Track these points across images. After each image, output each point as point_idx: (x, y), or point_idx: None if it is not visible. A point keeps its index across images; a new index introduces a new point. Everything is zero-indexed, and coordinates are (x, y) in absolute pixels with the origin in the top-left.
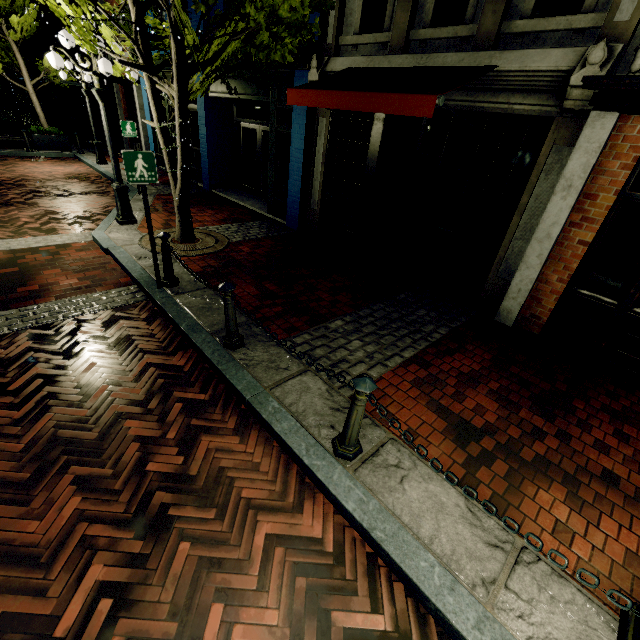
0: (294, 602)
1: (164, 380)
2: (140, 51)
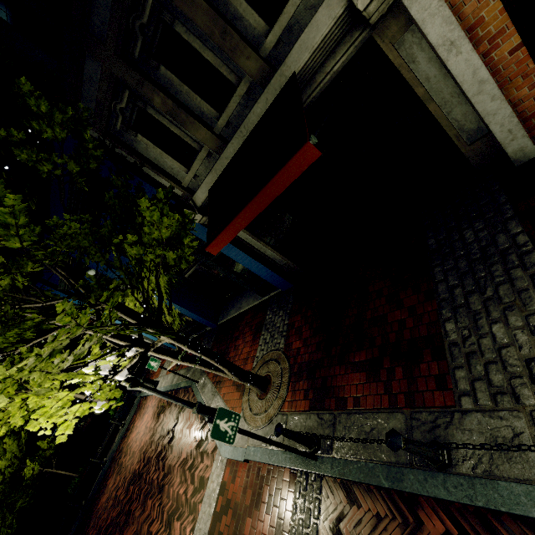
0: None
1: None
2: (126, 346)
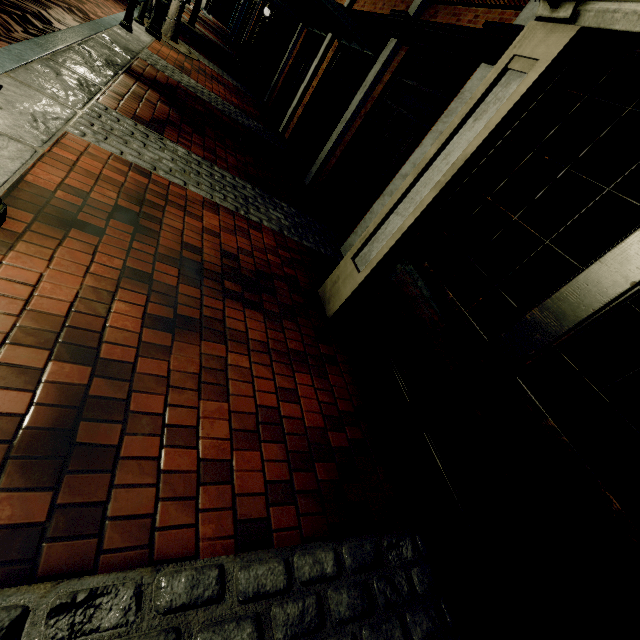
0: None
1: None
2: None
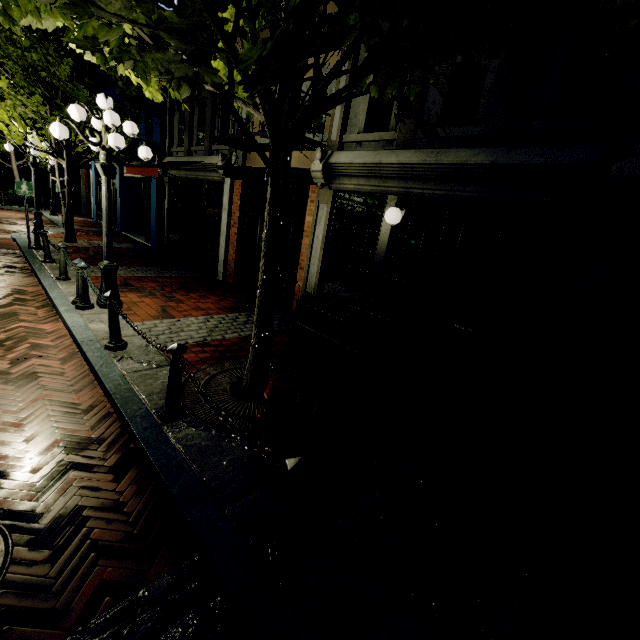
0: (4, 293)
1: (4, 267)
2: (52, 146)
